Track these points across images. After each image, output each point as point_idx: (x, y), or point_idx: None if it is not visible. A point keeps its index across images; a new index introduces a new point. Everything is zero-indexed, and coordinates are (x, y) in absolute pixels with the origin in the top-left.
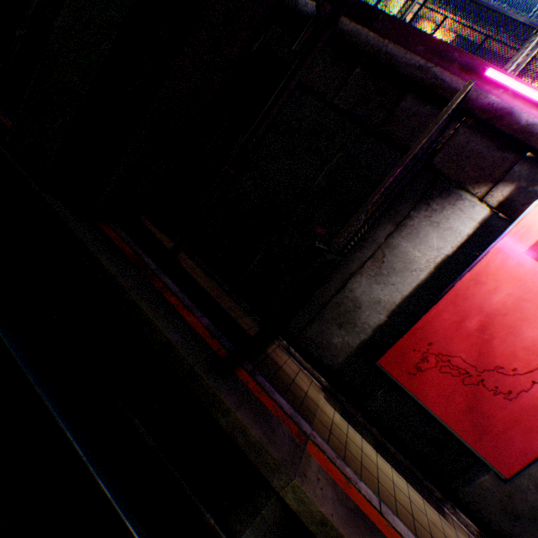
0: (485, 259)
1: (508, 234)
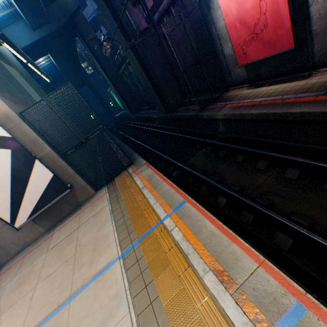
0: (221, 8)
1: None
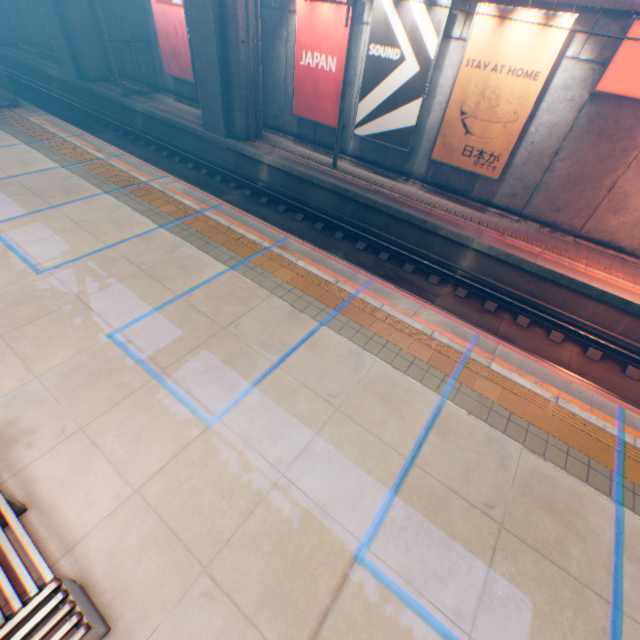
0: (155, 15)
1: (152, 1)
